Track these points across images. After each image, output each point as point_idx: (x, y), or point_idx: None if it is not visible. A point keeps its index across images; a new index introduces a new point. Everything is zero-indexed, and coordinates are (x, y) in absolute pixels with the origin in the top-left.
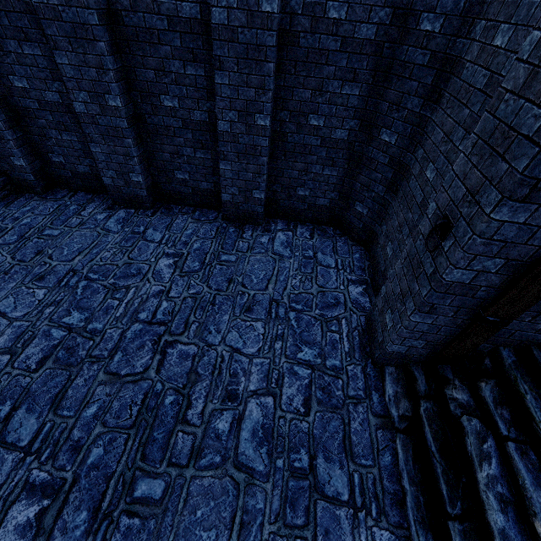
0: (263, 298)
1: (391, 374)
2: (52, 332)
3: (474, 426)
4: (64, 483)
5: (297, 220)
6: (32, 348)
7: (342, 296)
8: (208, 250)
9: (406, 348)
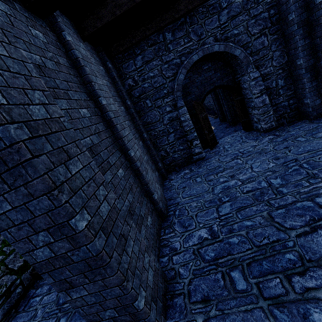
0: None
1: None
2: (262, 182)
3: None
4: (217, 238)
5: None
6: (250, 184)
7: None
8: None
9: None
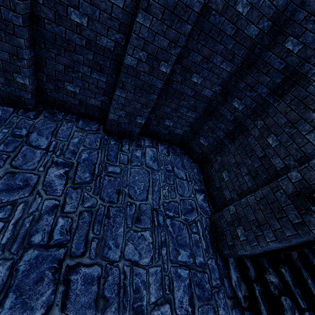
0: (146, 208)
1: (232, 263)
2: None
3: (288, 303)
4: None
5: (158, 139)
6: None
7: (194, 202)
8: (96, 161)
9: (250, 253)
